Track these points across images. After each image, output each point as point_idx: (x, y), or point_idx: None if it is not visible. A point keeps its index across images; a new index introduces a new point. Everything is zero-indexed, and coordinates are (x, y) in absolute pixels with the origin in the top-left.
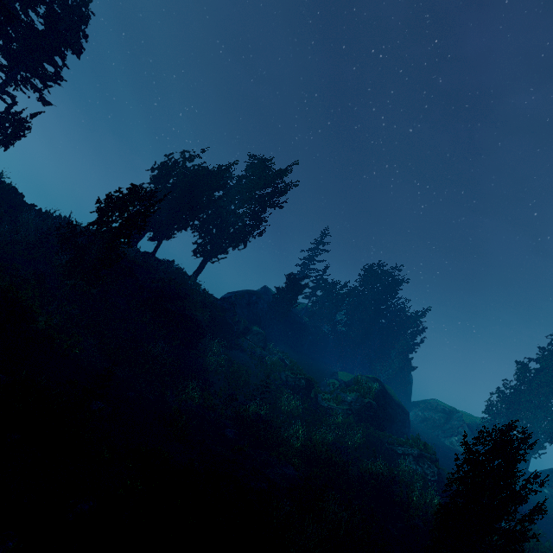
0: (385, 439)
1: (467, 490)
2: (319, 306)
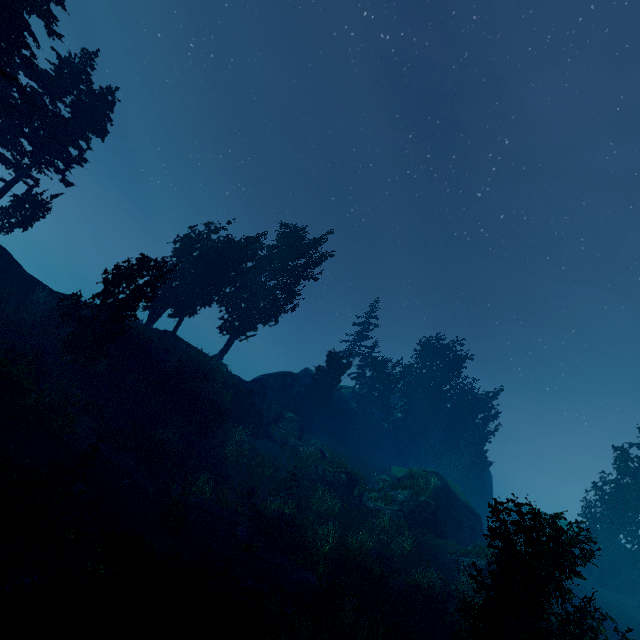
0: (448, 549)
1: (496, 580)
2: (368, 388)
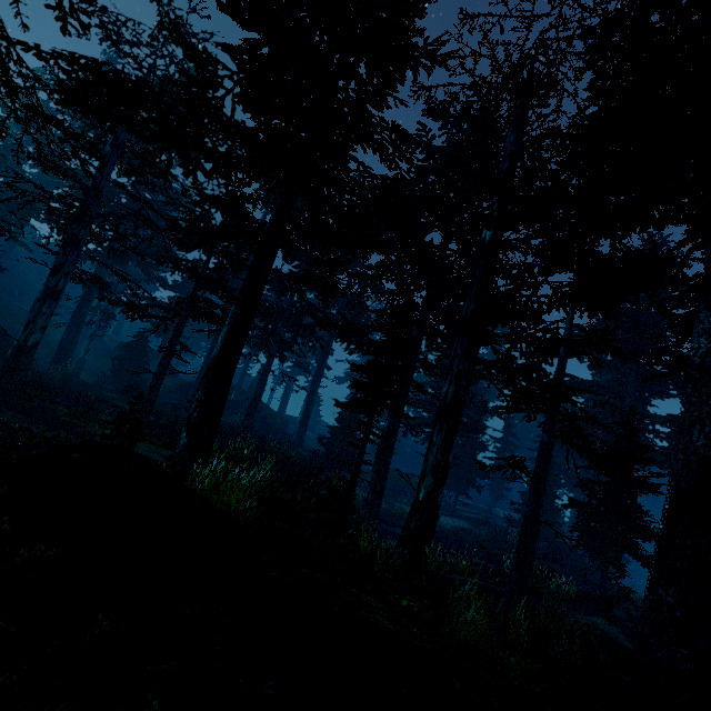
0: None
1: None
2: None
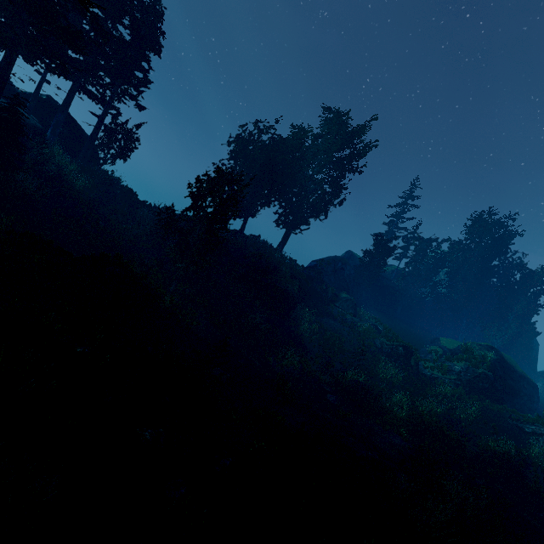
0: (506, 414)
1: None
2: (412, 267)
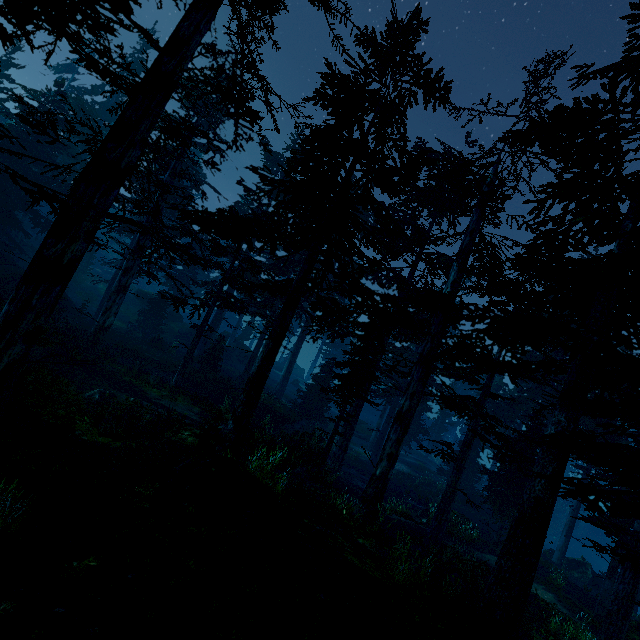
0: None
1: None
2: None
